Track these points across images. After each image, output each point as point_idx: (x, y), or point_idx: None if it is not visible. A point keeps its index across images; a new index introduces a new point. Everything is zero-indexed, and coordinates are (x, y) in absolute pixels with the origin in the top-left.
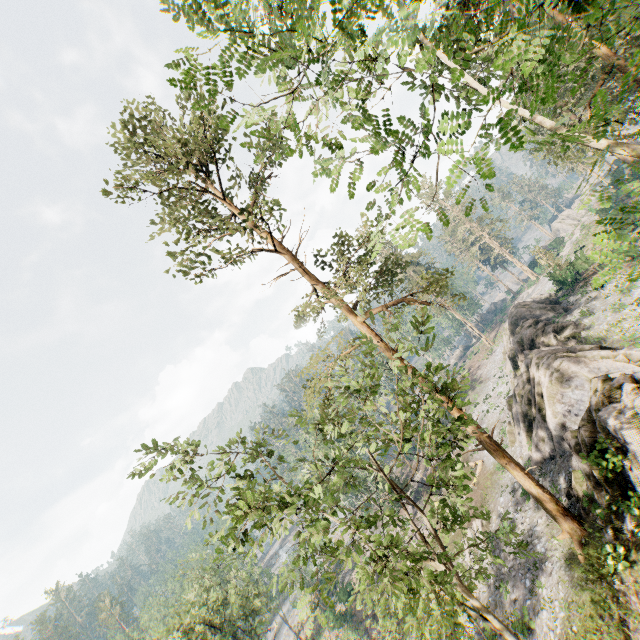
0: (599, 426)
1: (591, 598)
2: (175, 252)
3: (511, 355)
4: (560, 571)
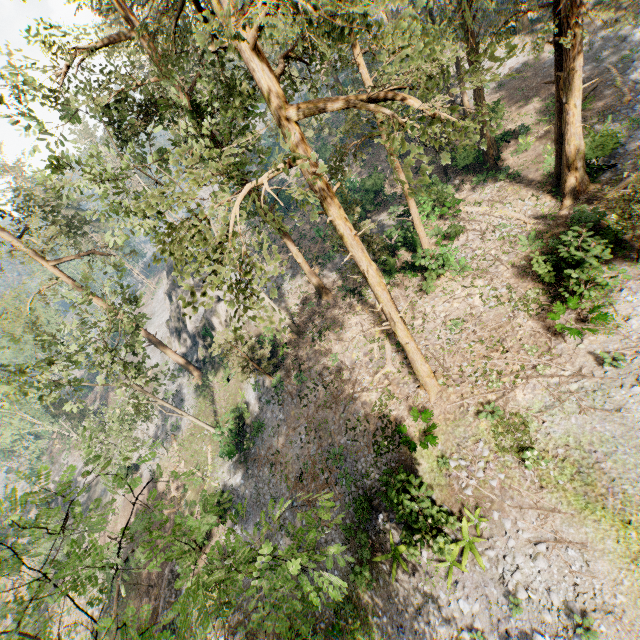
0: (207, 321)
1: (203, 397)
2: None
3: (169, 293)
4: (193, 395)
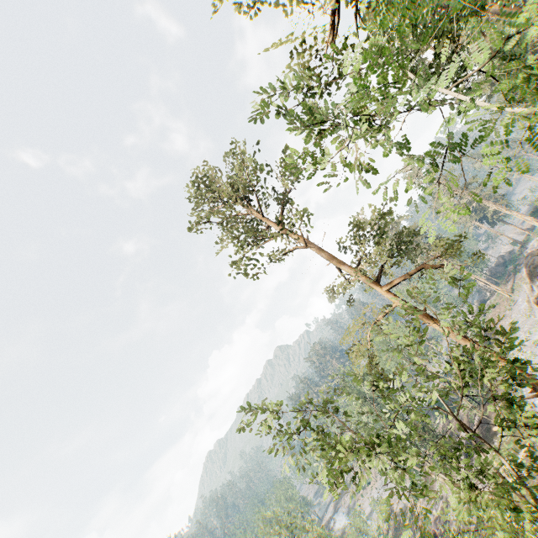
0: None
1: None
2: (234, 261)
3: (537, 302)
4: None
